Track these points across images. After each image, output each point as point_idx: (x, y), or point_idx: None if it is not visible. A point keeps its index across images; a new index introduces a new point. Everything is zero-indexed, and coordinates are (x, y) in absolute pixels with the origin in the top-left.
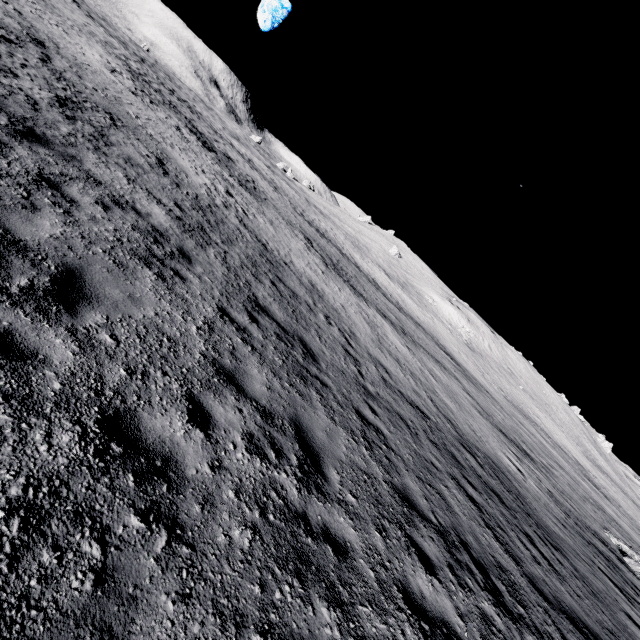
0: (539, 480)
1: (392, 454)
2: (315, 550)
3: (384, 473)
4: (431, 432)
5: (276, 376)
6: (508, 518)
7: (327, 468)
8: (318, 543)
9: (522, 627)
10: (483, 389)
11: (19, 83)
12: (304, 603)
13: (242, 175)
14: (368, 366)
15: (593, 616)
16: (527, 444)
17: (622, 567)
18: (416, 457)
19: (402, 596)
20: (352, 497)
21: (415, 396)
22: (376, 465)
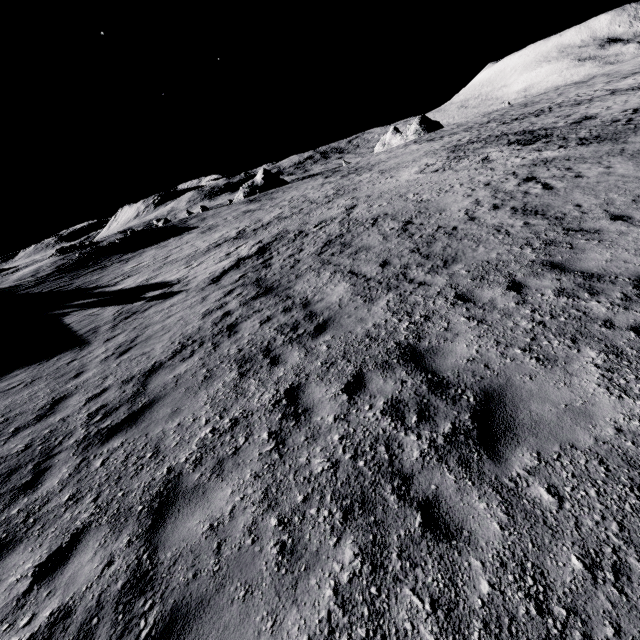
0: None
1: None
2: None
3: None
4: None
5: (265, 501)
6: None
7: None
8: None
9: None
10: None
11: (298, 255)
12: None
13: (601, 124)
14: None
15: None
16: None
17: None
18: None
19: None
20: None
21: None
22: None
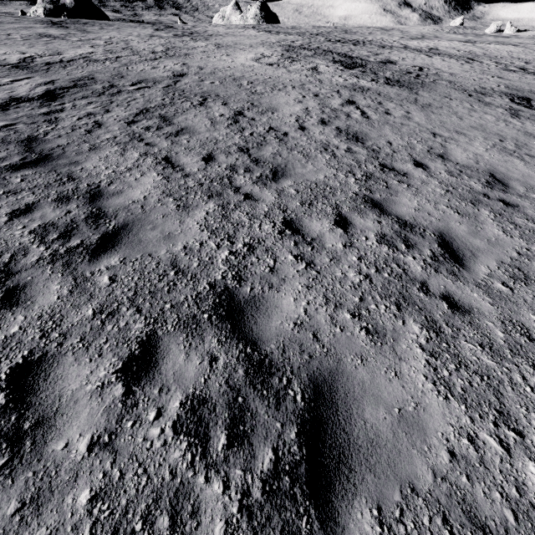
0: None
1: None
2: None
3: None
4: None
5: None
6: None
7: None
8: None
9: None
10: None
11: (102, 117)
12: None
13: (400, 71)
14: None
15: None
16: None
17: None
18: None
19: None
20: None
21: None
22: None
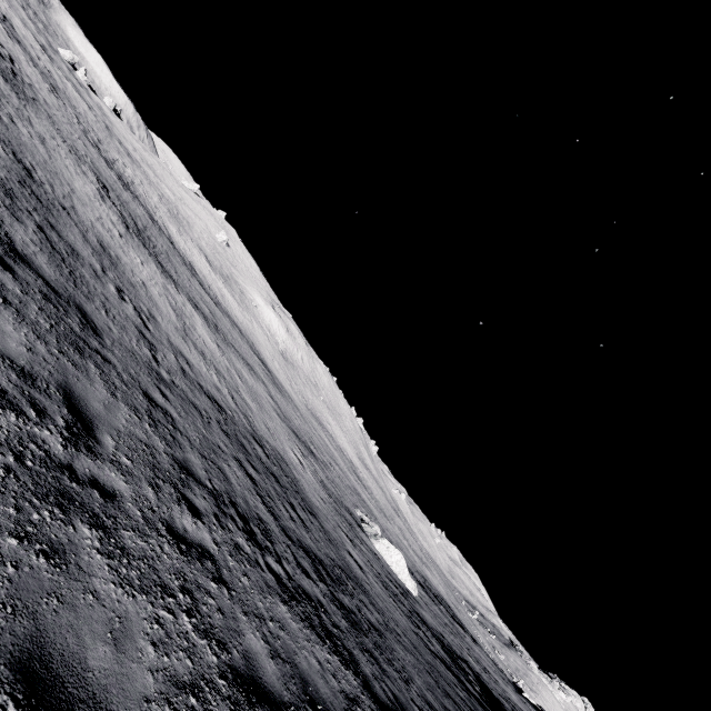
0: (316, 471)
1: (178, 434)
2: (80, 492)
3: (166, 447)
4: (225, 424)
5: (41, 339)
6: (279, 492)
7: (101, 434)
8: (84, 488)
9: (266, 553)
10: (288, 396)
11: None
12: (65, 524)
13: None
14: (166, 354)
15: (324, 551)
16: (315, 445)
17: (358, 529)
18: (204, 440)
19: (166, 529)
20: (127, 460)
21: (216, 391)
22: (159, 440)
